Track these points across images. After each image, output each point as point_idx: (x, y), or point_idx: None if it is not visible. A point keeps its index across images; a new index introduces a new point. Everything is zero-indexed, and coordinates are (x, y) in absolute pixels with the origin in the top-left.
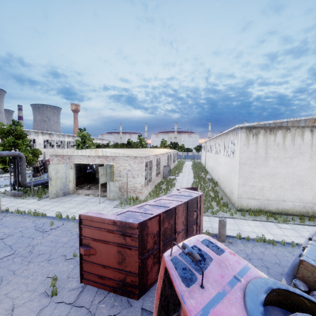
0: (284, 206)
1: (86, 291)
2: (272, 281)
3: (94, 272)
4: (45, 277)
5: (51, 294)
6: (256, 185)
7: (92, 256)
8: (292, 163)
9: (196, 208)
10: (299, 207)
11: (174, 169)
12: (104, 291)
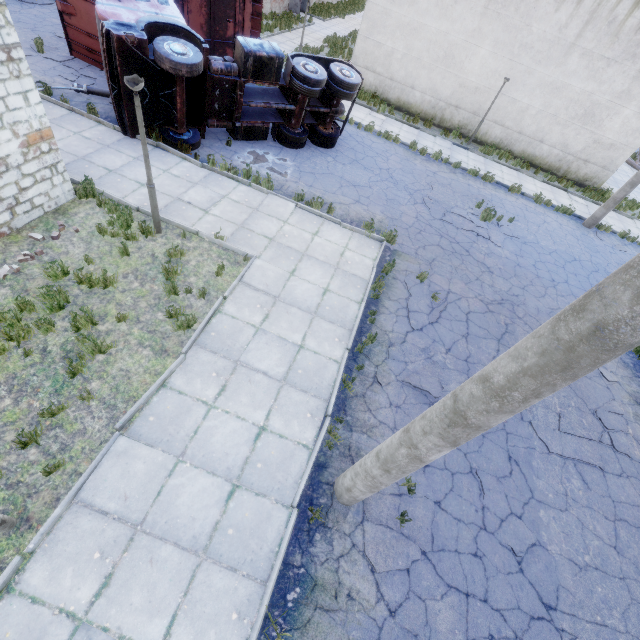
0: (410, 97)
1: (77, 62)
2: (184, 25)
3: (81, 42)
4: (30, 40)
5: (36, 48)
6: (383, 45)
7: (73, 17)
8: (454, 11)
9: (234, 20)
10: (428, 105)
11: (335, 5)
12: (97, 69)
